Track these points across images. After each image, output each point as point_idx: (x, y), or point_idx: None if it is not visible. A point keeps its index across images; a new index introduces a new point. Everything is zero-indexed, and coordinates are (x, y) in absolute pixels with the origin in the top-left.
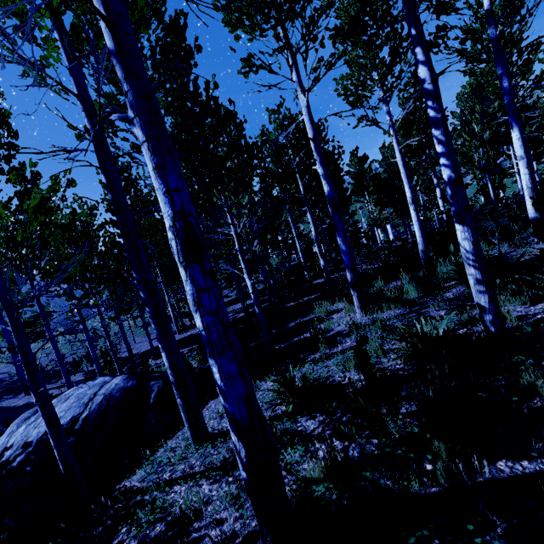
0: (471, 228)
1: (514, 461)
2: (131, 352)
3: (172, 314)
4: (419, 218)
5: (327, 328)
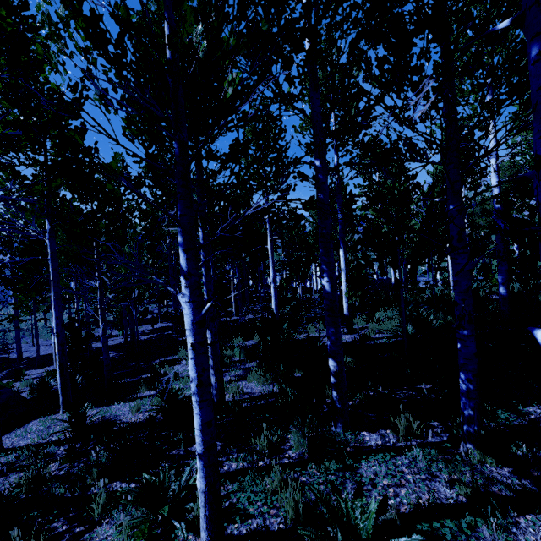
0: (212, 332)
1: (121, 483)
2: (21, 355)
3: (78, 324)
4: (276, 295)
5: (166, 372)
